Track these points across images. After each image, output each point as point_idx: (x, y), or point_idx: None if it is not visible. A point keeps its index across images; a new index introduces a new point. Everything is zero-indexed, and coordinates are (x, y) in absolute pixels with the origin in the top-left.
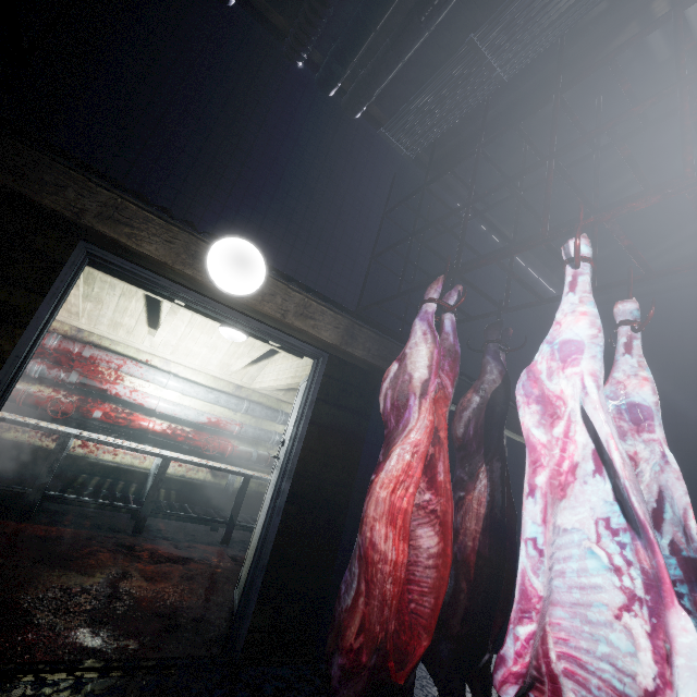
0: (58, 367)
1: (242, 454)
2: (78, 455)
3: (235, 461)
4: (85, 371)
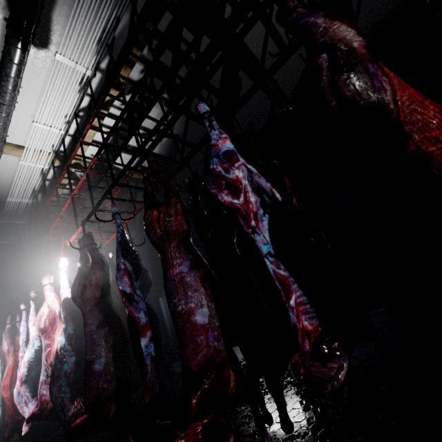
0: None
1: None
2: None
3: None
4: None
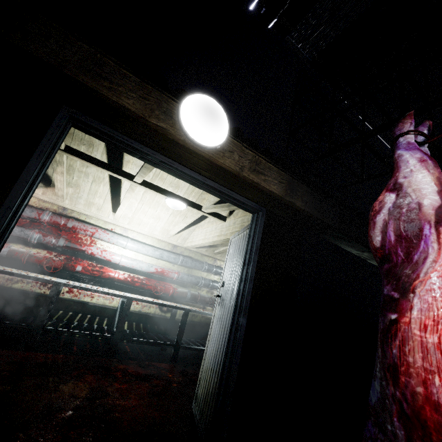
0: (50, 235)
1: (180, 294)
2: (66, 298)
3: (175, 299)
4: (69, 238)
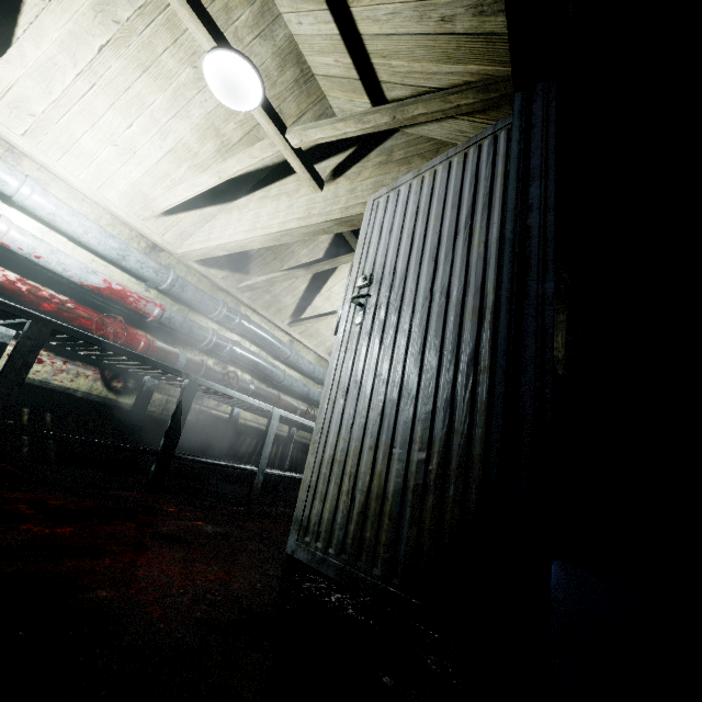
0: None
1: (163, 354)
2: None
3: None
4: None
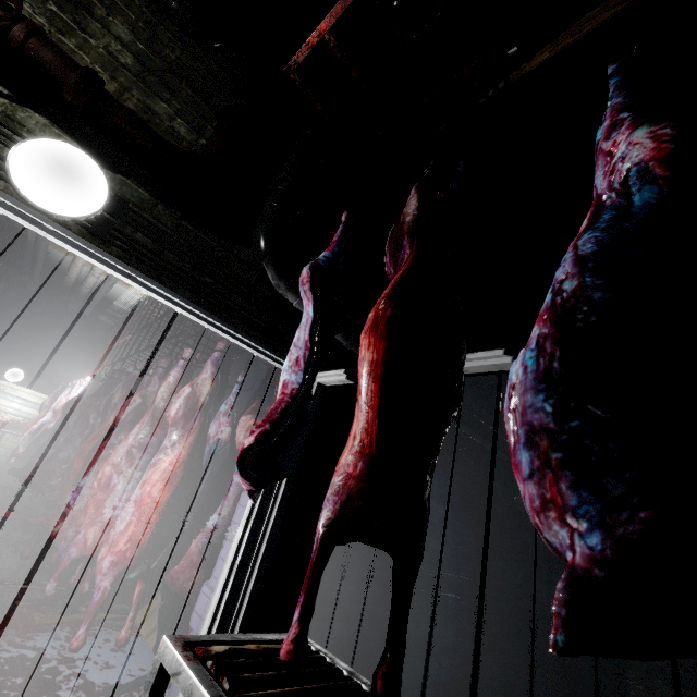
0: None
1: None
2: None
3: None
4: None
